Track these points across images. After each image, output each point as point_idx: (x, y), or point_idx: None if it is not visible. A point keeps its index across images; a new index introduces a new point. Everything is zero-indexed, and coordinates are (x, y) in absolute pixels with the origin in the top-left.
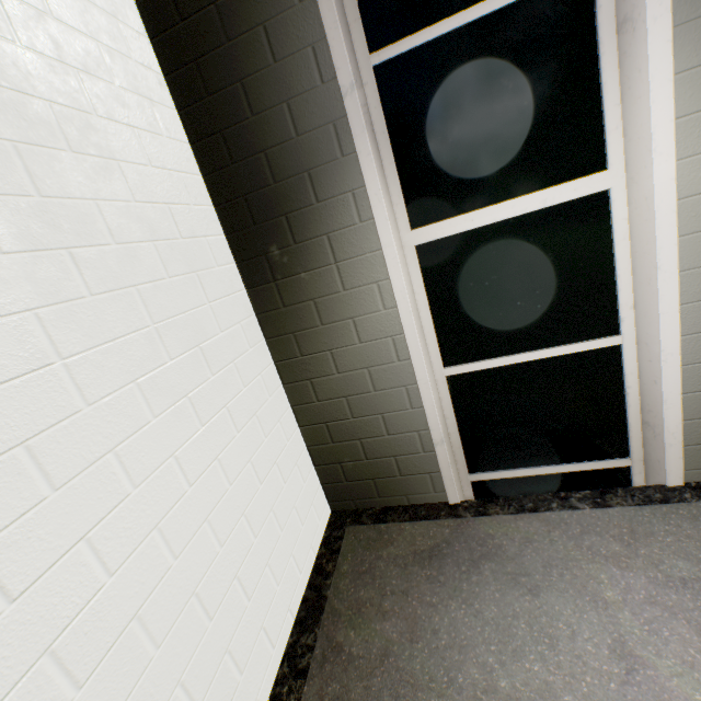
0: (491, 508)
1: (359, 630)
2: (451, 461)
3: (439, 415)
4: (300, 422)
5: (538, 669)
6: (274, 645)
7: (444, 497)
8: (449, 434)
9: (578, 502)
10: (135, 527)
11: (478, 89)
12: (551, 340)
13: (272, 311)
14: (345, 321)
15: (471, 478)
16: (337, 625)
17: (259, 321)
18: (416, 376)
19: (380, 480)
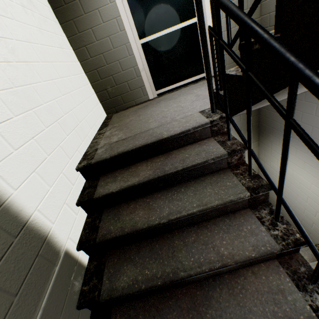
0: (163, 95)
1: (121, 122)
2: (148, 81)
3: (140, 58)
4: (85, 71)
5: (175, 105)
6: (91, 129)
7: (148, 98)
8: (146, 73)
9: (190, 85)
10: (20, 34)
11: None
12: (175, 22)
13: (60, 7)
14: (95, 11)
15: (157, 93)
16: (114, 125)
17: (54, 14)
18: (128, 37)
19: (123, 95)
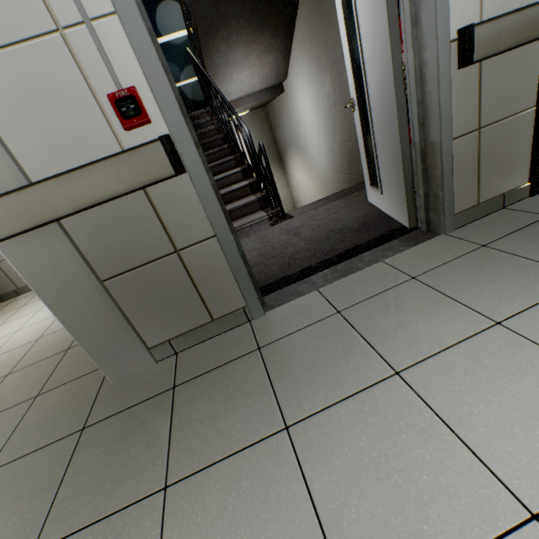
0: None
1: None
2: None
3: None
4: None
5: None
6: None
7: None
8: None
9: None
10: None
11: (164, 2)
12: None
13: None
14: None
15: None
16: None
17: None
18: None
19: None
